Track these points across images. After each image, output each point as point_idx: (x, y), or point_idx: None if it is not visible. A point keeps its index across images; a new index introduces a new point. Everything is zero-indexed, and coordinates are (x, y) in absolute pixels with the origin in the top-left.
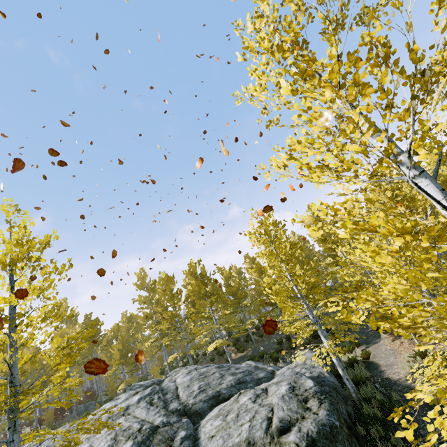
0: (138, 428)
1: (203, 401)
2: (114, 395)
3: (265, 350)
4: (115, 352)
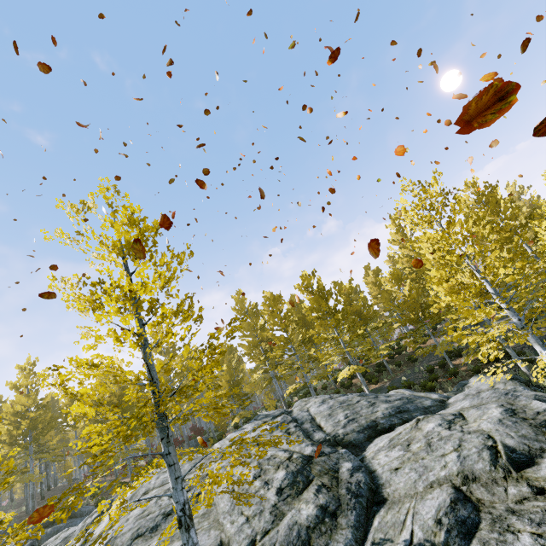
0: (287, 457)
1: (357, 432)
2: (225, 431)
3: (410, 380)
4: (223, 383)
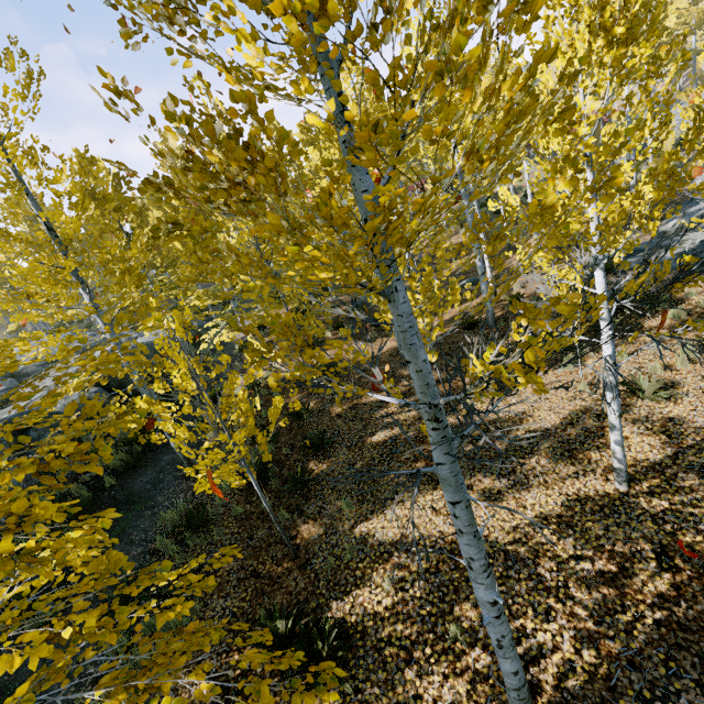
0: None
1: (38, 366)
2: None
3: None
4: None
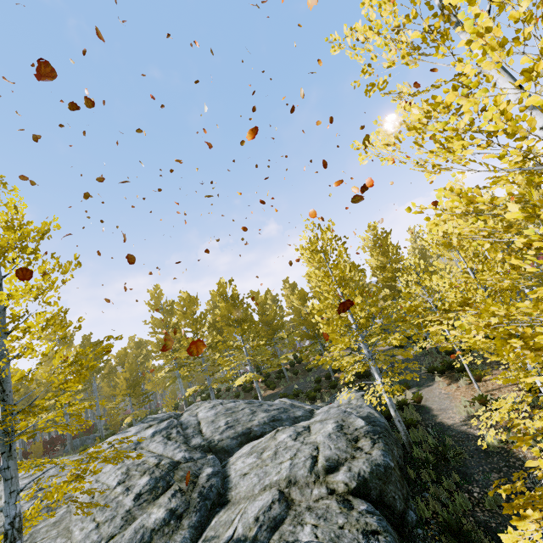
0: (155, 463)
1: (231, 438)
2: (117, 430)
3: (300, 388)
4: (121, 381)
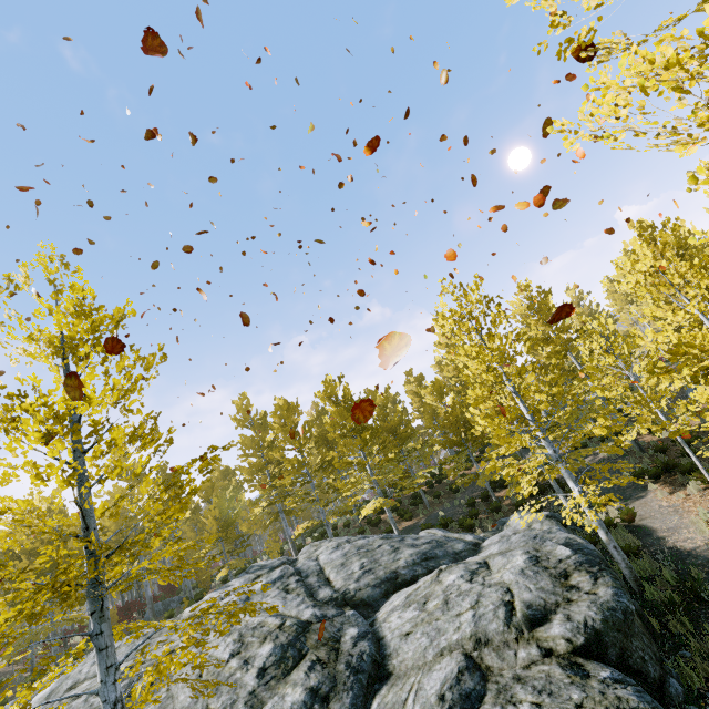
0: (278, 624)
1: (372, 586)
2: (208, 588)
3: (448, 516)
4: (210, 521)
